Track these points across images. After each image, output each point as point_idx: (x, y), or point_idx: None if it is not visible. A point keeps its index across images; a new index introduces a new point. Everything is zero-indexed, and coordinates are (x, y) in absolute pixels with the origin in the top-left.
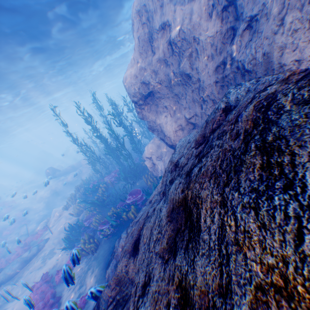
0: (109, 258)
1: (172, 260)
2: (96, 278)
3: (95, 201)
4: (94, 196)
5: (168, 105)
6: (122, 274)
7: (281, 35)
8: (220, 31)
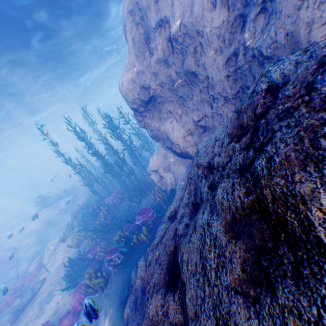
0: (124, 293)
1: (267, 298)
2: (111, 321)
3: (97, 227)
4: (95, 221)
5: (173, 109)
6: (158, 317)
7: (306, 10)
8: (227, 21)
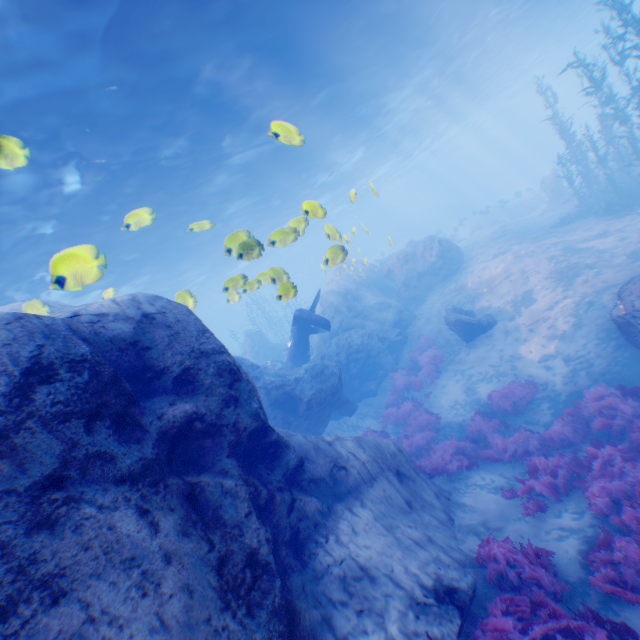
0: None
1: None
2: None
3: None
4: None
5: None
6: None
7: None
8: None
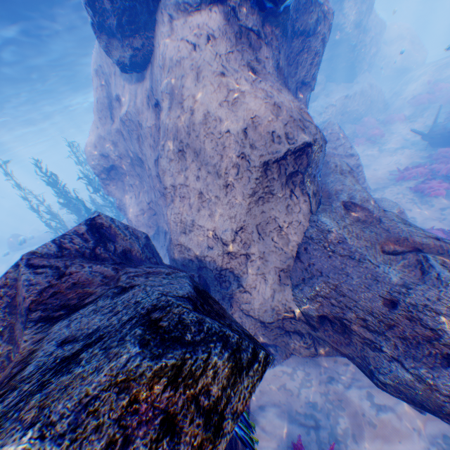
0: None
1: None
2: None
3: None
4: None
5: (134, 183)
6: None
7: (164, 159)
8: (156, 125)
